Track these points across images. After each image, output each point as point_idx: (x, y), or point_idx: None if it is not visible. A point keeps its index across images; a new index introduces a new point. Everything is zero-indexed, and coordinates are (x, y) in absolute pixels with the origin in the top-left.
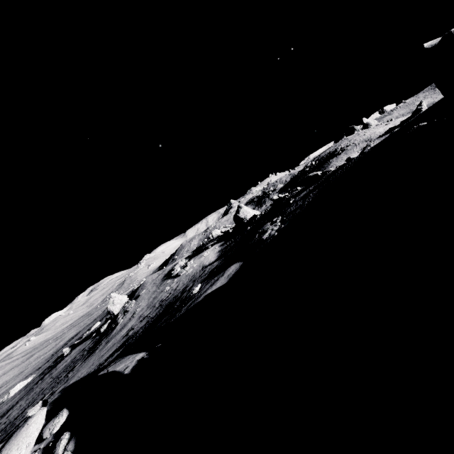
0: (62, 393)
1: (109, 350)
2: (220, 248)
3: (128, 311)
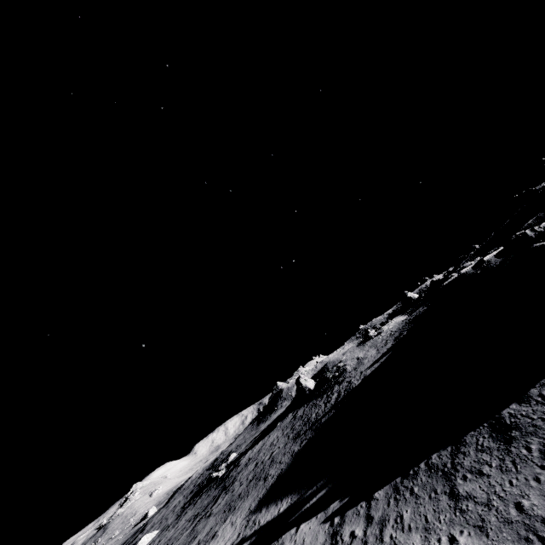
0: (373, 363)
1: (382, 349)
2: (404, 315)
3: (343, 366)
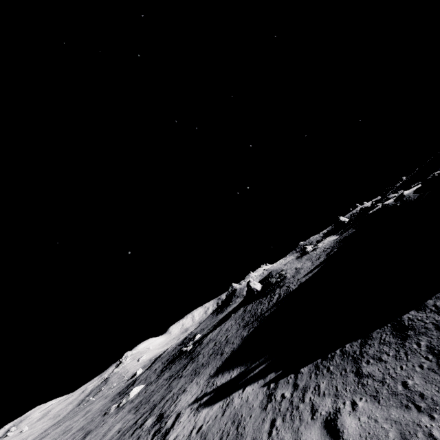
0: (308, 273)
1: (316, 262)
2: (336, 235)
3: (284, 274)
